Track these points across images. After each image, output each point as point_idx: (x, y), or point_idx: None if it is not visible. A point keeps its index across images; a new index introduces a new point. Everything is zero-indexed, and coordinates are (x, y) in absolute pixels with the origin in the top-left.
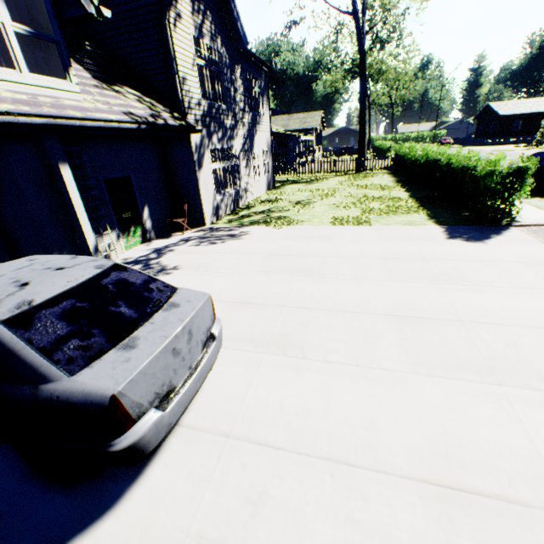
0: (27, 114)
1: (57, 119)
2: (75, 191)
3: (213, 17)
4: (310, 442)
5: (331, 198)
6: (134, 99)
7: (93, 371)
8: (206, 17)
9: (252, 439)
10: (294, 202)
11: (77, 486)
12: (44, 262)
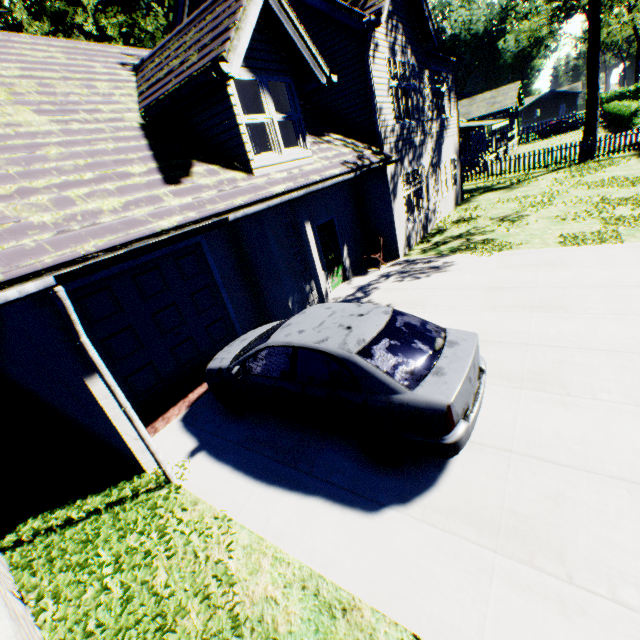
0: (292, 189)
1: (306, 187)
2: (313, 244)
3: (403, 27)
4: (597, 464)
5: (549, 207)
6: (340, 144)
7: (424, 389)
8: (397, 31)
9: (534, 456)
10: (497, 219)
11: (398, 469)
12: (341, 310)
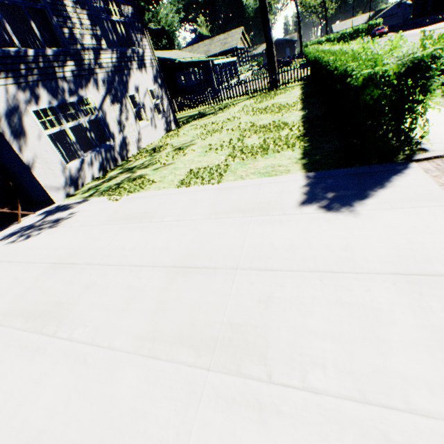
0: None
1: None
2: None
3: None
4: None
5: (216, 135)
6: None
7: None
8: None
9: None
10: (175, 148)
11: None
12: None
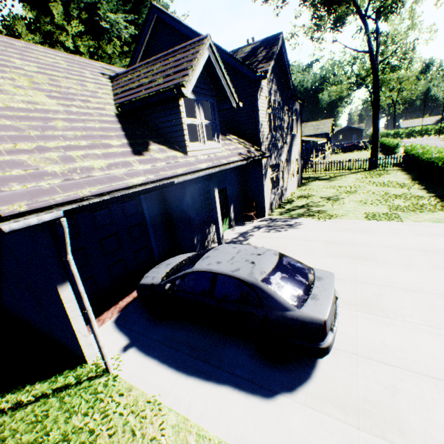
0: (211, 167)
1: (218, 166)
2: (218, 203)
3: (276, 81)
4: (413, 365)
5: (355, 195)
6: (236, 142)
7: (307, 308)
8: (273, 82)
9: (373, 359)
10: (325, 198)
11: (284, 366)
12: (244, 249)
